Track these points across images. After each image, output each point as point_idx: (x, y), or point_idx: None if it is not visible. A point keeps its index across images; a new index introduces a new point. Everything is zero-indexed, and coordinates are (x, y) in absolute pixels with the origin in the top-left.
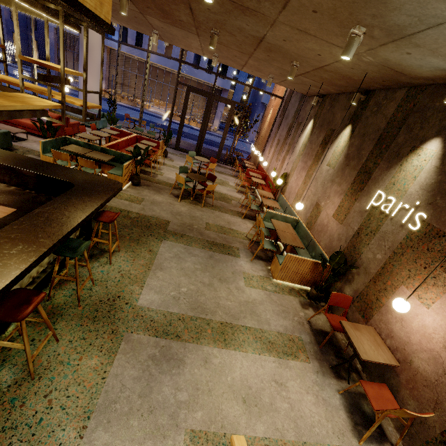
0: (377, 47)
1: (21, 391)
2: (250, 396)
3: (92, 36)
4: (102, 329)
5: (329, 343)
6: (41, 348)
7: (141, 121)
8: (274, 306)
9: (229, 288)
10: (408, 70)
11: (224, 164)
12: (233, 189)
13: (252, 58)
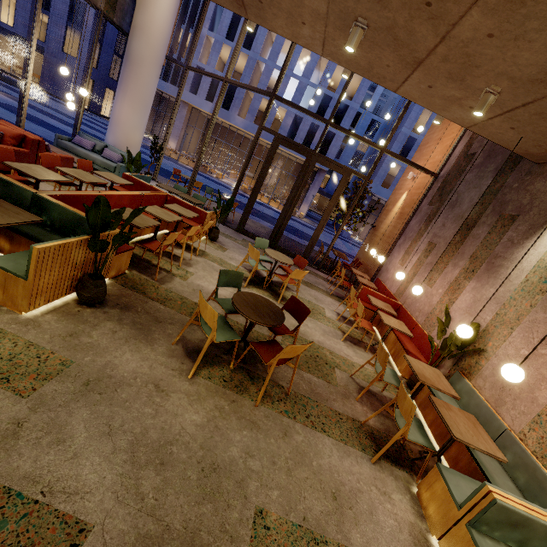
0: None
1: None
2: None
3: (144, 46)
4: None
5: None
6: None
7: (193, 181)
8: None
9: None
10: None
11: (313, 268)
12: (335, 329)
13: None
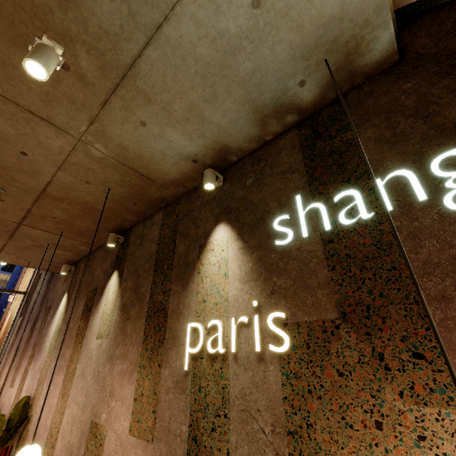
0: (100, 113)
1: None
2: None
3: None
4: None
5: None
6: None
7: None
8: None
9: None
10: (153, 168)
11: None
12: None
13: None
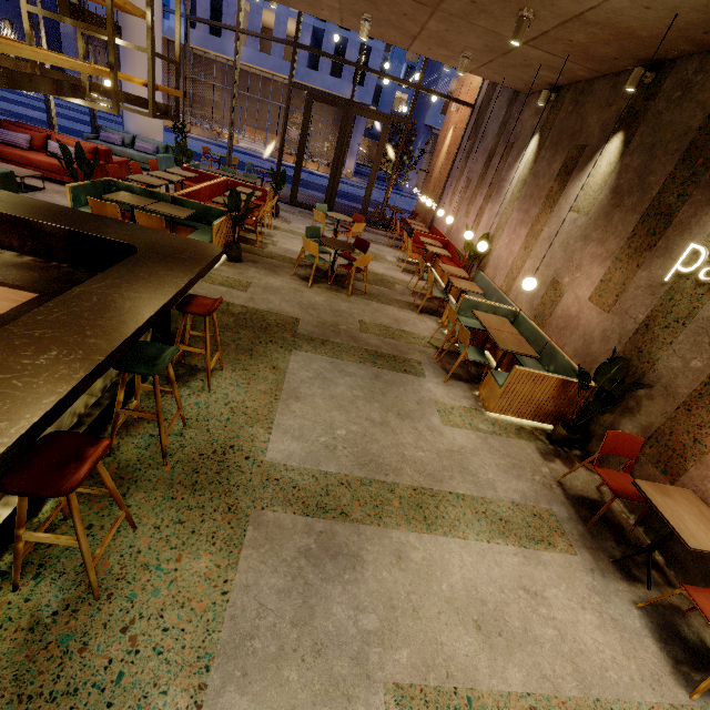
0: None
1: (78, 623)
2: (486, 617)
3: (139, 5)
4: (209, 504)
5: (602, 520)
6: (108, 543)
7: (230, 158)
8: (497, 458)
9: (417, 428)
10: None
11: (372, 228)
12: (395, 266)
13: (437, 16)
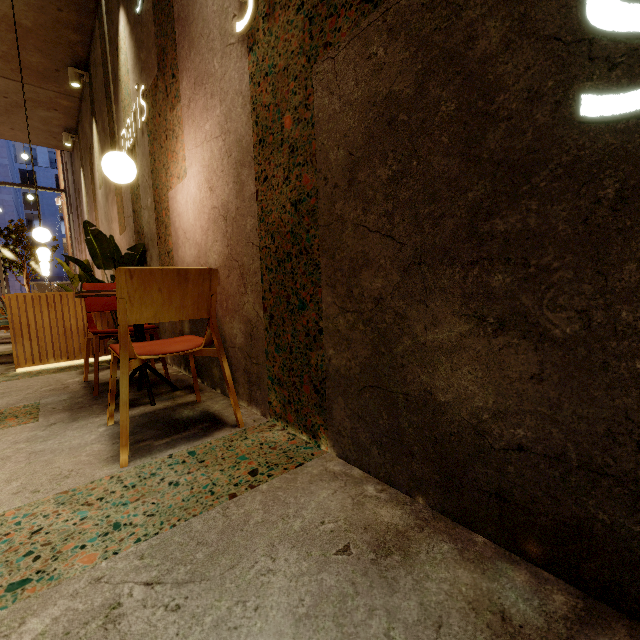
0: None
1: None
2: None
3: None
4: None
5: (133, 384)
6: None
7: None
8: None
9: None
10: None
11: None
12: None
13: None
